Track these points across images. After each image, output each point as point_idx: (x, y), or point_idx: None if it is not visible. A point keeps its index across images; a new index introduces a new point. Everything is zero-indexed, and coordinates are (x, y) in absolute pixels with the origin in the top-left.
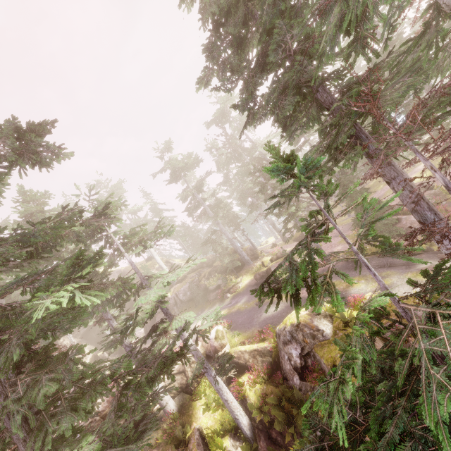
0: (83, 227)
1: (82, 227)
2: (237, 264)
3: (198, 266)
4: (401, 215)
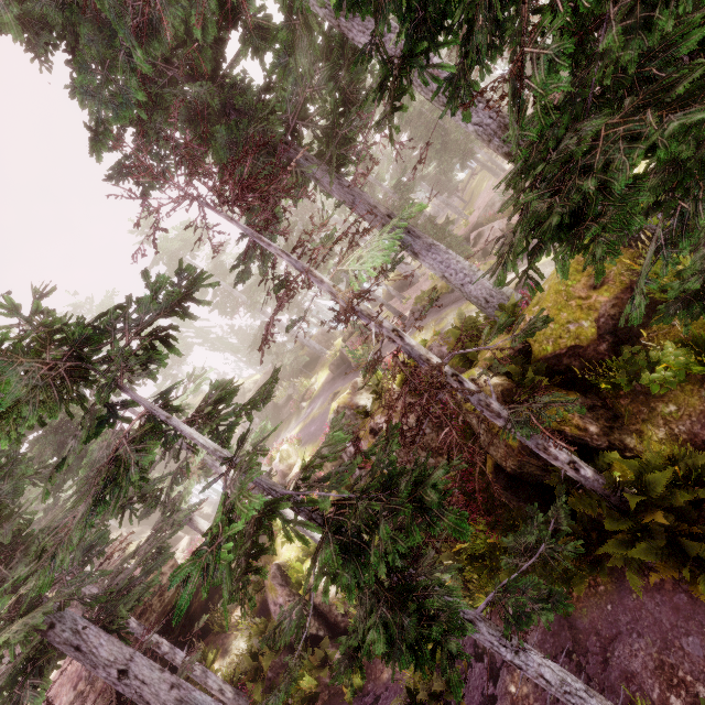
0: None
1: None
2: (304, 360)
3: (264, 380)
4: (485, 226)
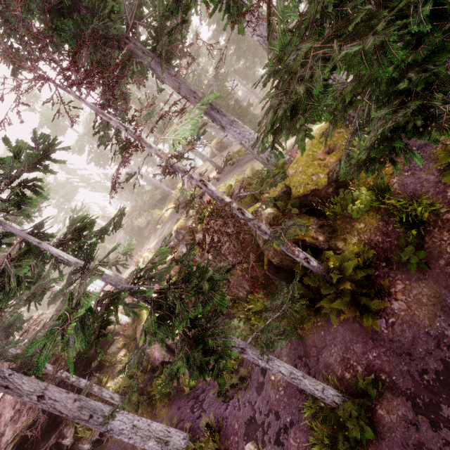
0: None
1: None
2: (157, 198)
3: (132, 211)
4: None
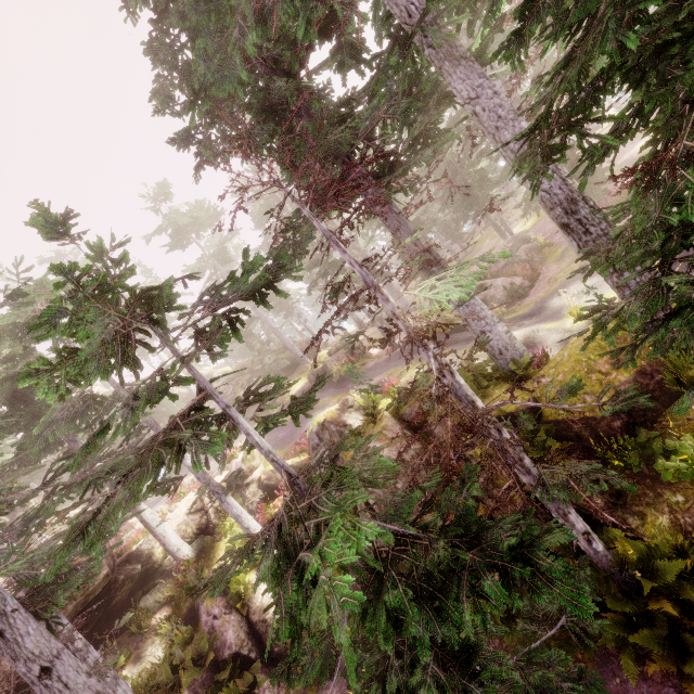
0: (9, 319)
1: (7, 320)
2: (285, 364)
3: (236, 374)
4: (488, 280)
